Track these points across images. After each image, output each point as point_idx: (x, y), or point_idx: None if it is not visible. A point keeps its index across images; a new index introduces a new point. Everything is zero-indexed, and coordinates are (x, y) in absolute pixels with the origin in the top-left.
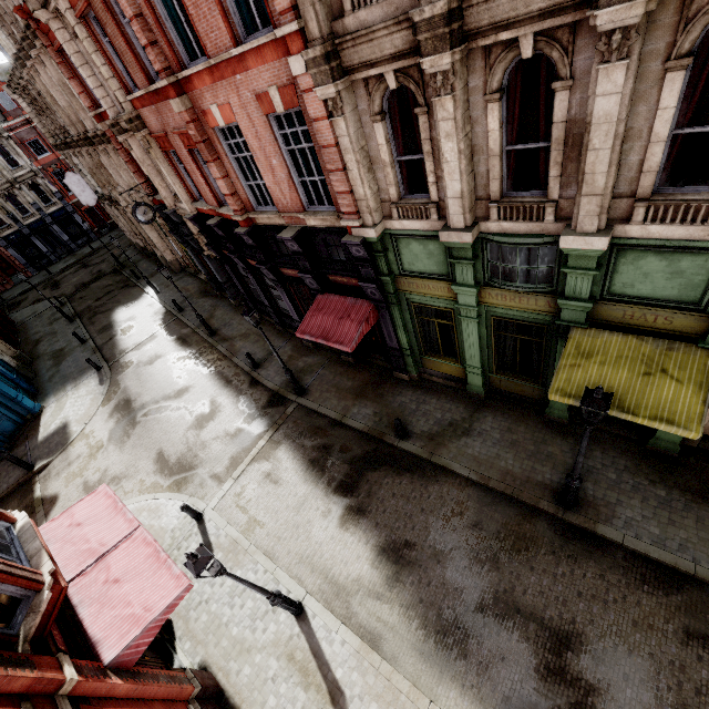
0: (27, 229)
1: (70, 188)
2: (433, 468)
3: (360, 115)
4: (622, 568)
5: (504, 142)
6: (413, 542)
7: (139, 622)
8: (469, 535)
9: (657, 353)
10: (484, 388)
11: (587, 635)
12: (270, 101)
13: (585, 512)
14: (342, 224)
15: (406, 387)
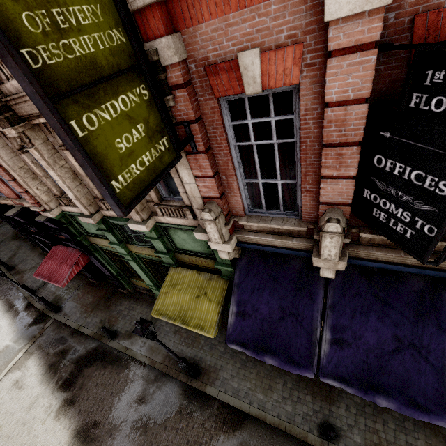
0: None
1: None
2: (127, 358)
3: (13, 149)
4: (214, 416)
5: None
6: (99, 421)
7: None
8: (135, 409)
9: (205, 282)
10: None
11: None
12: None
13: (202, 378)
14: (32, 209)
15: (125, 298)
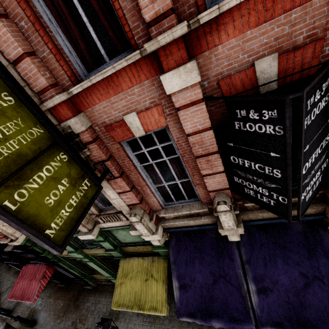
0: None
1: None
2: None
3: None
4: None
5: None
6: None
7: None
8: None
9: (149, 265)
10: None
11: None
12: None
13: None
14: (1, 242)
15: (90, 294)
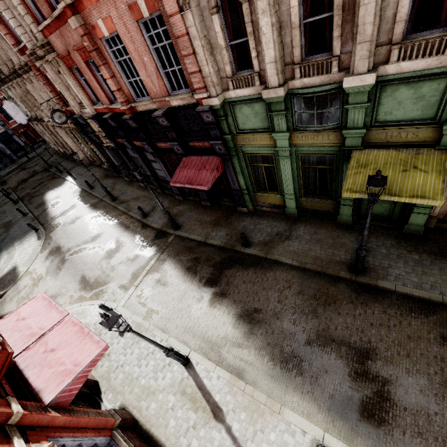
0: None
1: (7, 112)
2: (268, 262)
3: (202, 11)
4: (396, 305)
5: (301, 17)
6: (260, 308)
7: (70, 373)
8: (296, 299)
9: (409, 158)
10: (297, 209)
11: (379, 348)
12: (139, 9)
13: (369, 274)
14: (196, 97)
15: (246, 216)
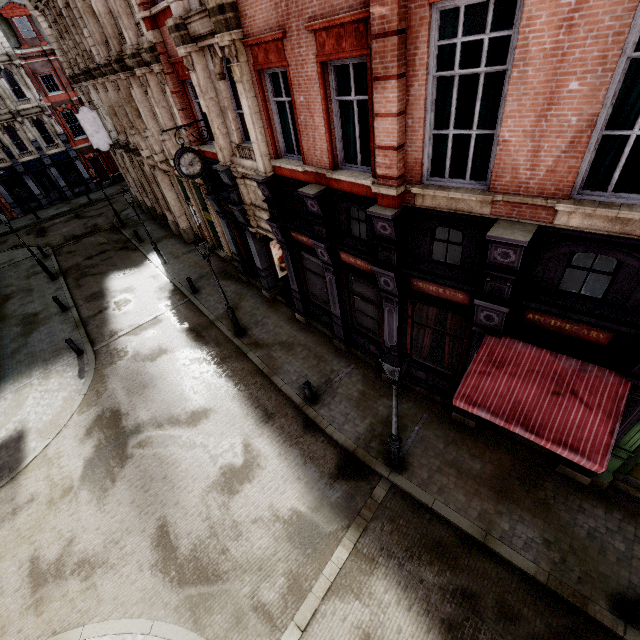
0: (21, 167)
1: (82, 126)
2: None
3: None
4: None
5: None
6: None
7: None
8: None
9: None
10: None
11: None
12: None
13: None
14: None
15: (586, 497)
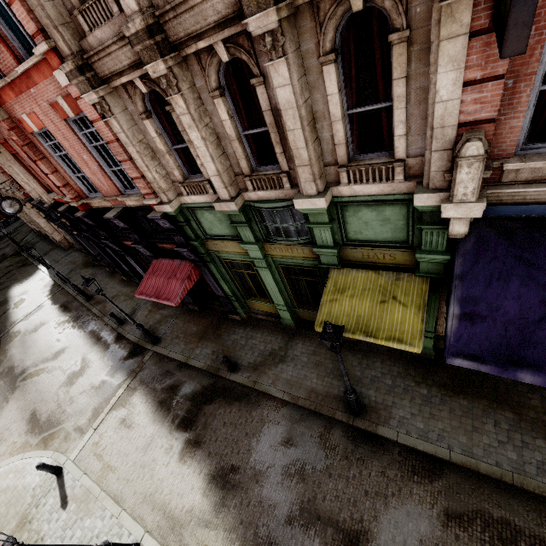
0: None
1: None
2: (257, 394)
3: (132, 115)
4: (397, 463)
5: (239, 128)
6: (238, 466)
7: None
8: (282, 452)
9: (389, 284)
10: (294, 320)
11: (372, 531)
12: (62, 108)
13: (369, 417)
14: (145, 203)
15: (238, 326)
